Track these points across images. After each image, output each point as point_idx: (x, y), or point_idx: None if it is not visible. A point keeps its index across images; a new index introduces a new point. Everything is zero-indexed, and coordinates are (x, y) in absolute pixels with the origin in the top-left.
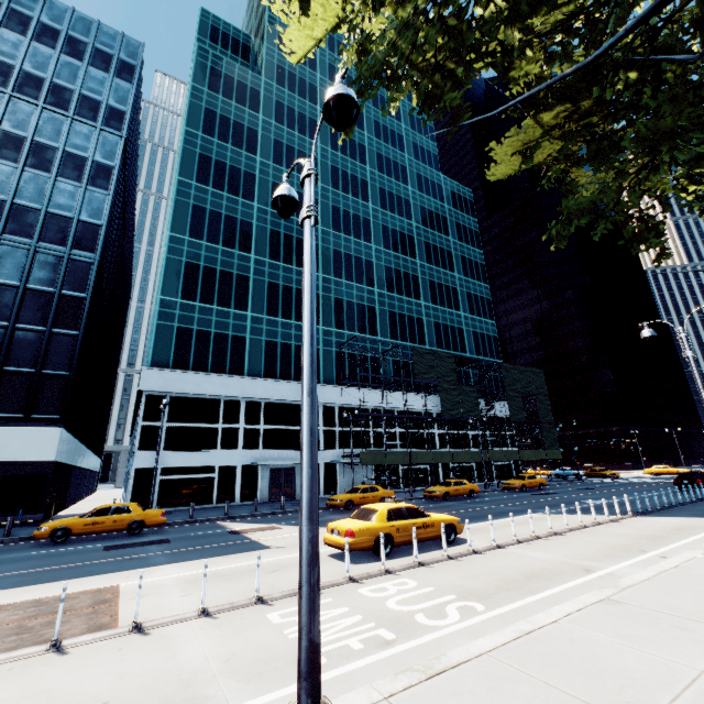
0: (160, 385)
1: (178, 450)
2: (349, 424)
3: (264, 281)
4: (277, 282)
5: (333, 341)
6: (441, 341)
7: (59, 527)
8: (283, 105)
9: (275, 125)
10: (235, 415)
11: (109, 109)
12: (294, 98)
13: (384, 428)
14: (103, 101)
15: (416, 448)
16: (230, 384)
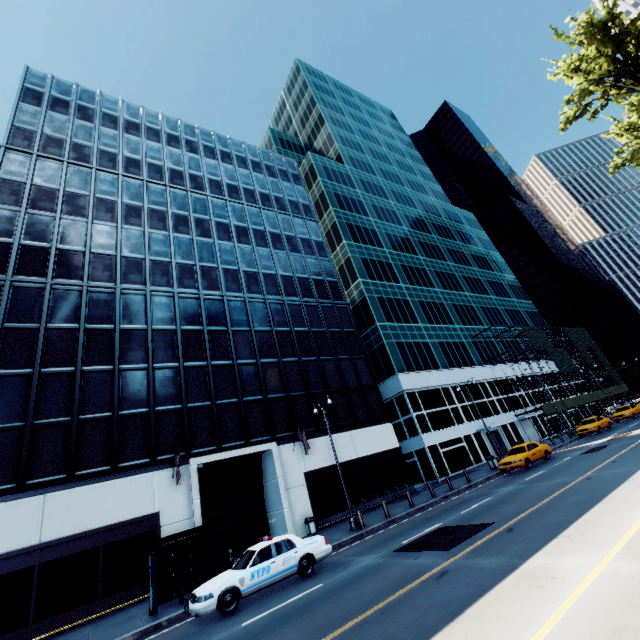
0: (410, 384)
1: (439, 429)
2: (504, 392)
3: (415, 300)
4: (421, 300)
5: (467, 334)
6: (514, 322)
7: (524, 458)
8: (363, 180)
9: (367, 195)
10: (451, 398)
11: (302, 205)
12: (365, 175)
13: (540, 386)
14: (298, 201)
15: (544, 402)
16: (439, 376)
